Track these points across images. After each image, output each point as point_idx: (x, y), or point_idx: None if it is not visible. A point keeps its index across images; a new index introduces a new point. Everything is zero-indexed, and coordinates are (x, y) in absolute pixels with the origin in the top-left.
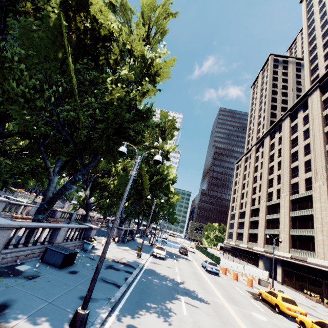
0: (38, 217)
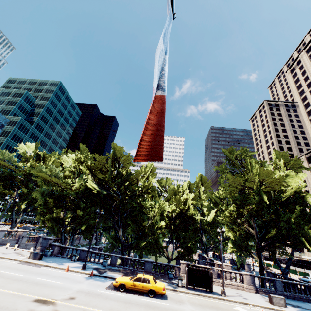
0: (287, 276)
